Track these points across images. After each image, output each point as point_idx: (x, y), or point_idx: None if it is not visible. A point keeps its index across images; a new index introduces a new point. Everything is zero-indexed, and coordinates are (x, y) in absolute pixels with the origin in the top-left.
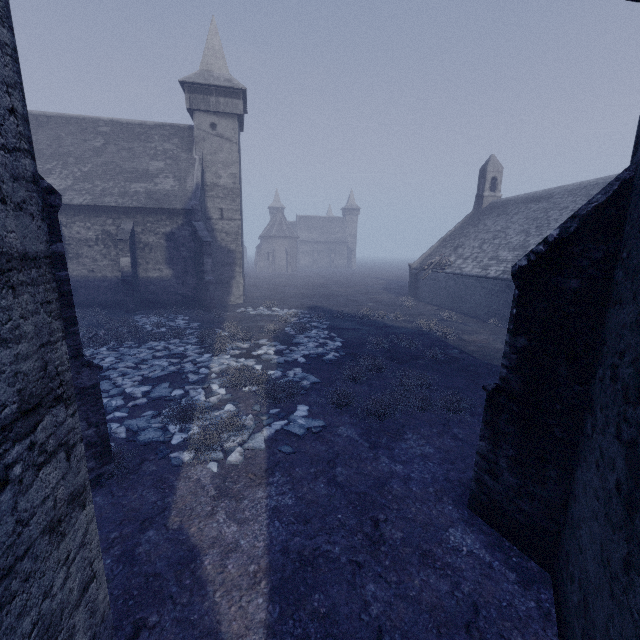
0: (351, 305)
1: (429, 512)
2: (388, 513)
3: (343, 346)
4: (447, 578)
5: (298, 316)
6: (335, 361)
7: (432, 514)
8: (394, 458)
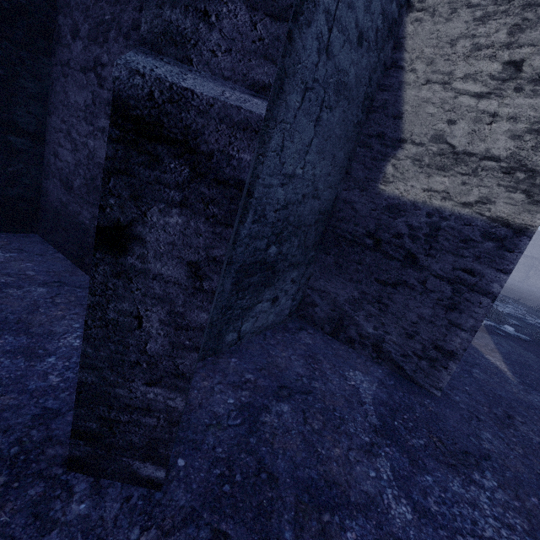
0: None
1: None
2: None
3: None
4: None
5: None
6: (535, 326)
7: None
8: None
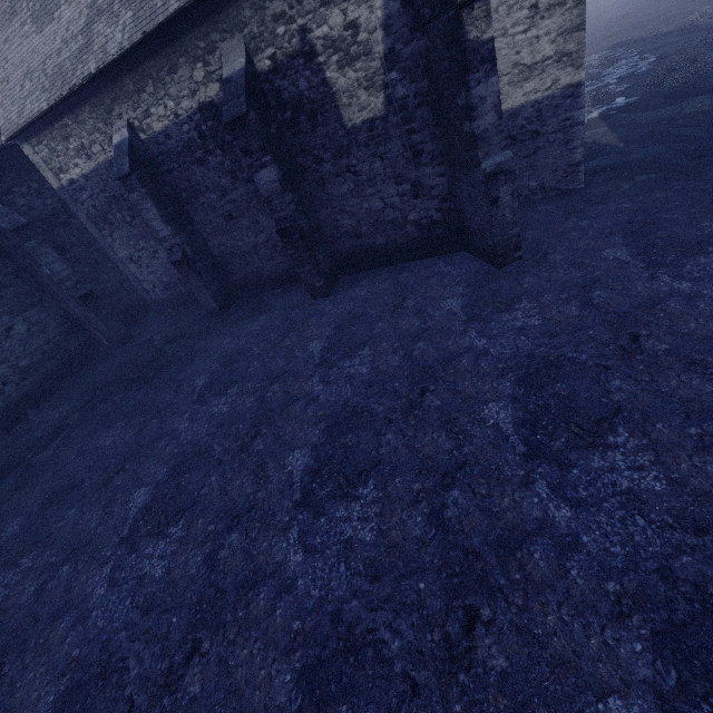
0: (673, 21)
1: (709, 100)
2: (681, 107)
3: (657, 60)
4: (709, 110)
5: (600, 58)
6: (647, 72)
7: (711, 100)
8: (692, 93)
